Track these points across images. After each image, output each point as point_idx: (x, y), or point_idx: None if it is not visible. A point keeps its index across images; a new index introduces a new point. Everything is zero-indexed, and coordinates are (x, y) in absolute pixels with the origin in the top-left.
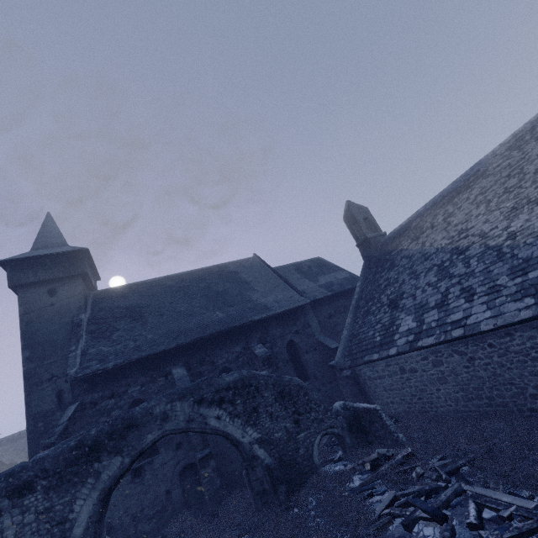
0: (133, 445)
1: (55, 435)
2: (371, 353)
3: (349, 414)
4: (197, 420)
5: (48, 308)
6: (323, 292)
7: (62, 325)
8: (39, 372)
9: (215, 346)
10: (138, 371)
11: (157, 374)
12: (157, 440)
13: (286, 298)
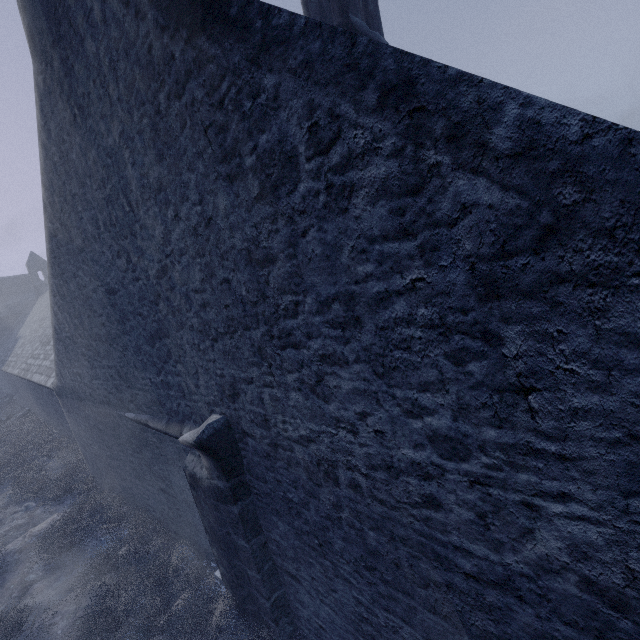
0: None
1: None
2: None
3: None
4: None
5: None
6: (3, 312)
7: None
8: None
9: None
10: None
11: None
12: None
13: None
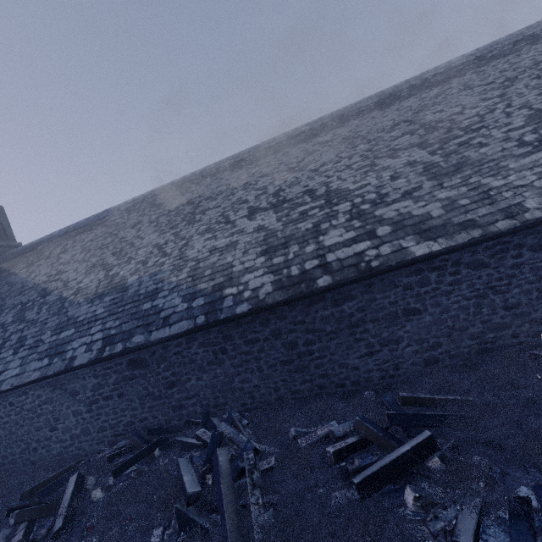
0: None
1: None
2: None
3: None
4: None
5: None
6: None
7: None
8: None
9: None
10: None
11: None
12: None
13: None
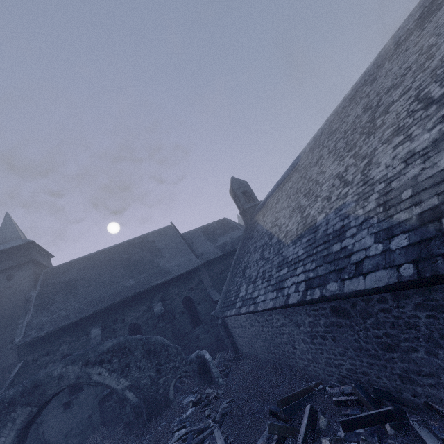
0: (38, 399)
1: (4, 387)
2: (228, 309)
3: (200, 360)
4: (84, 377)
5: (7, 290)
6: (217, 252)
7: (18, 301)
8: (4, 338)
9: (126, 308)
10: (66, 333)
11: (81, 334)
12: (57, 393)
13: (185, 262)
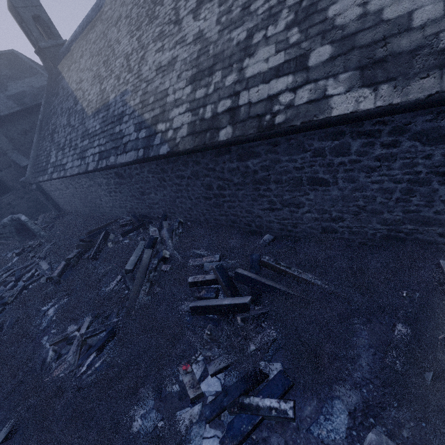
0: None
1: None
2: (40, 175)
3: (16, 223)
4: None
5: None
6: (10, 106)
7: None
8: None
9: None
10: None
11: None
12: None
13: None
